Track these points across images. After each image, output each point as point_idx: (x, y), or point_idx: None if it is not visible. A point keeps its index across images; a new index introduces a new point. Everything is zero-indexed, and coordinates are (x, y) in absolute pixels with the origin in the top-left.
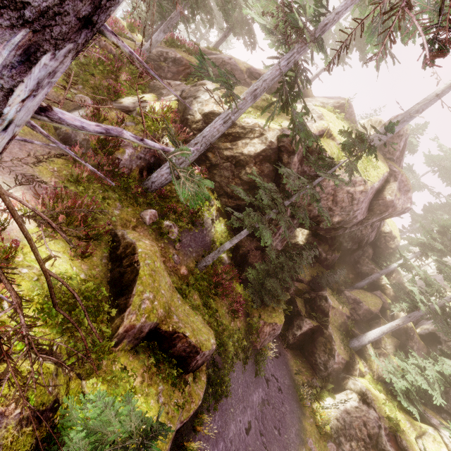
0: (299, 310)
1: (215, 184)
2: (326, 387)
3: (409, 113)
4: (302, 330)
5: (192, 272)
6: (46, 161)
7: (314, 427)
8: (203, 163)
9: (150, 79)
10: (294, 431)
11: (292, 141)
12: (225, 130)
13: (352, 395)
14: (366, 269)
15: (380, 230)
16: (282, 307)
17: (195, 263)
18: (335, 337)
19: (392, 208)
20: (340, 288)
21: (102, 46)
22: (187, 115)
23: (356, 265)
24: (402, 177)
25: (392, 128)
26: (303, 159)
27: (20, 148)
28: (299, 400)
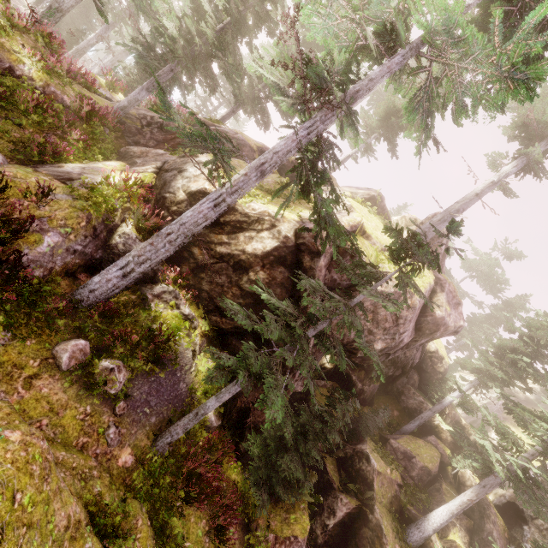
0: (330, 479)
1: (203, 295)
2: None
3: (450, 212)
4: (337, 516)
5: (144, 458)
6: None
7: None
8: (185, 261)
9: (122, 144)
10: None
11: (315, 238)
12: (221, 217)
13: None
14: (413, 403)
15: (425, 350)
16: (306, 497)
17: (153, 437)
18: (386, 528)
19: (443, 327)
20: (384, 434)
21: (49, 92)
22: (166, 193)
23: (401, 397)
24: (449, 287)
25: (458, 229)
26: (331, 263)
27: None
28: None
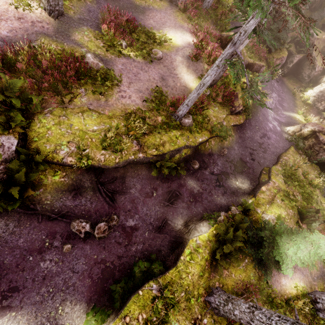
0: (291, 52)
1: None
2: (308, 86)
3: None
4: (293, 62)
5: None
6: (176, 16)
7: (301, 102)
8: None
9: None
10: (291, 104)
11: None
12: None
13: (324, 84)
14: None
15: None
16: (285, 48)
17: None
18: (317, 58)
19: None
20: (324, 23)
21: None
22: None
23: None
24: None
25: None
26: None
27: (168, 15)
28: (292, 95)
